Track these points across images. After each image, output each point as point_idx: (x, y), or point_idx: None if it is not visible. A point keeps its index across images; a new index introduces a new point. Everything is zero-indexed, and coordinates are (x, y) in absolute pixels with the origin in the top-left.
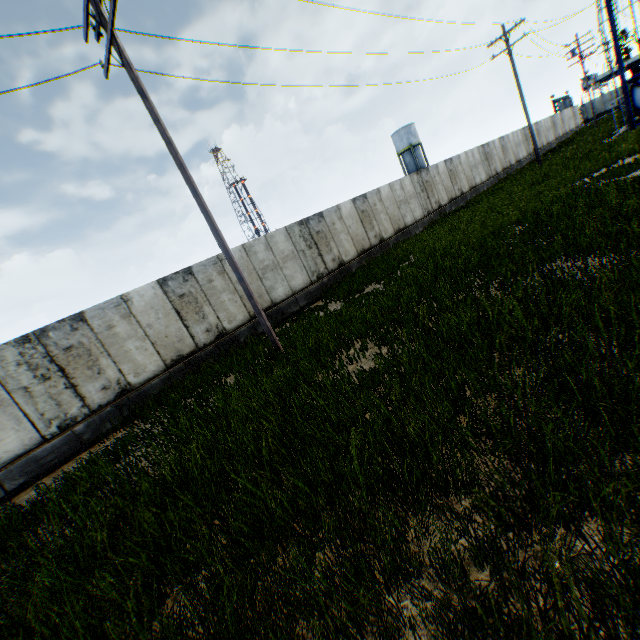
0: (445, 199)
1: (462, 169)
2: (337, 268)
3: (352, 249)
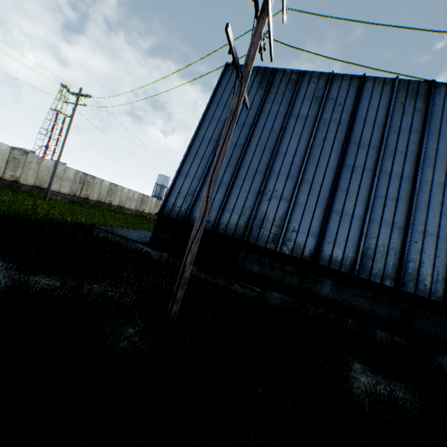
0: (147, 211)
1: None
2: (84, 198)
3: (96, 197)
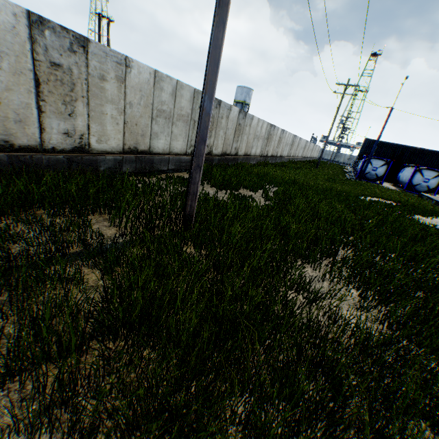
0: (270, 153)
1: (284, 141)
2: (206, 154)
3: (221, 147)
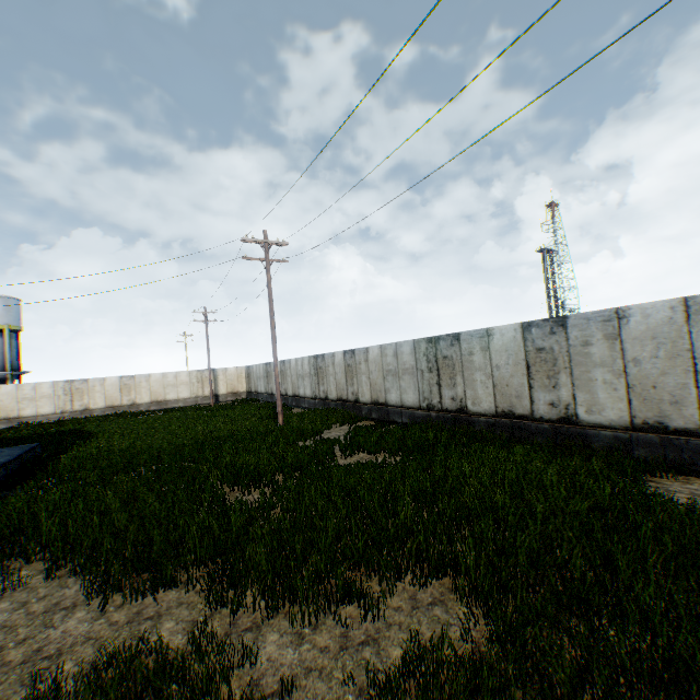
0: None
1: None
2: (454, 411)
3: (488, 400)
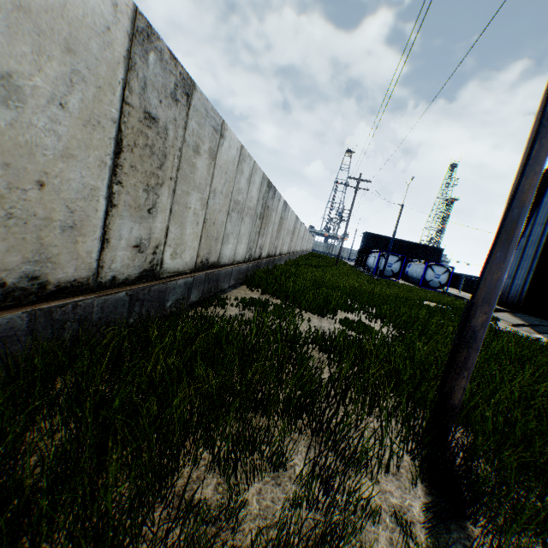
0: (292, 249)
1: (300, 235)
2: (257, 258)
3: (268, 247)
